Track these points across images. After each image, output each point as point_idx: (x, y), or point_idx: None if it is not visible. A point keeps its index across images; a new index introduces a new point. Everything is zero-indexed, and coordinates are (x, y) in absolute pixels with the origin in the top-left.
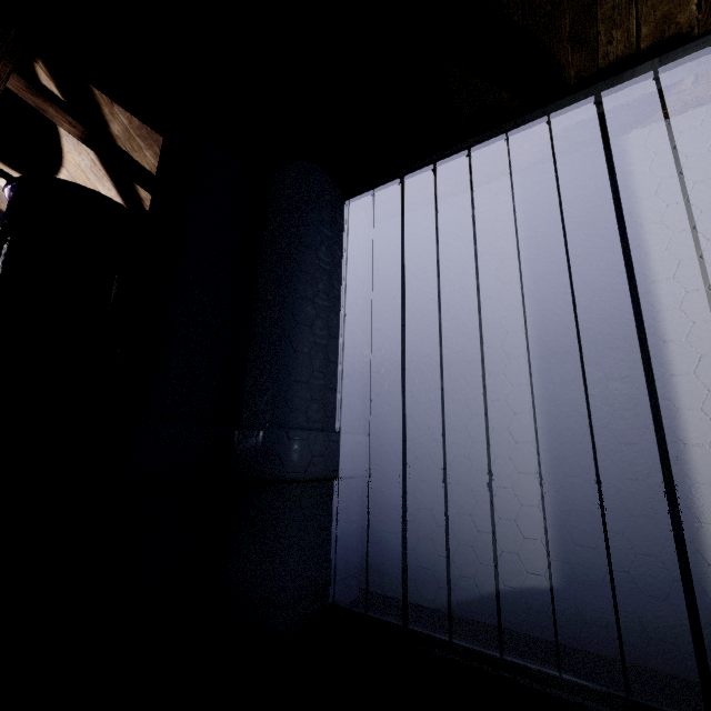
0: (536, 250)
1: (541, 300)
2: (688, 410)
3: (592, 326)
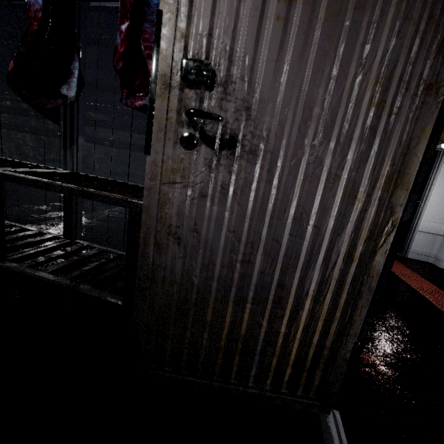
0: None
1: None
2: None
3: None
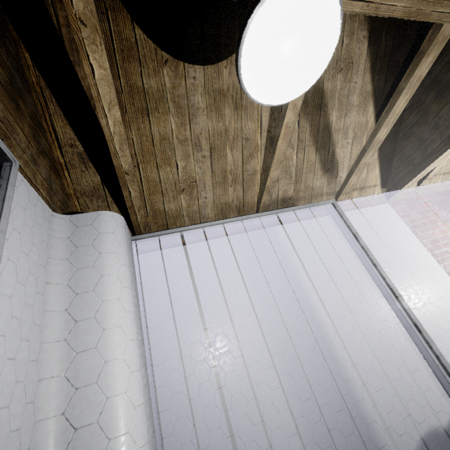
0: (253, 279)
1: (264, 309)
2: (340, 361)
3: (291, 321)
